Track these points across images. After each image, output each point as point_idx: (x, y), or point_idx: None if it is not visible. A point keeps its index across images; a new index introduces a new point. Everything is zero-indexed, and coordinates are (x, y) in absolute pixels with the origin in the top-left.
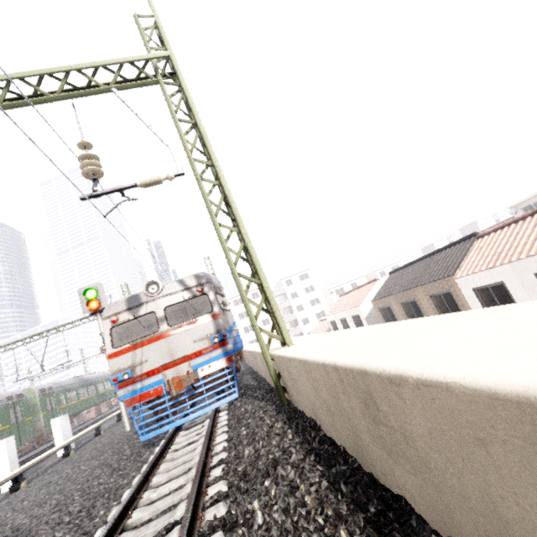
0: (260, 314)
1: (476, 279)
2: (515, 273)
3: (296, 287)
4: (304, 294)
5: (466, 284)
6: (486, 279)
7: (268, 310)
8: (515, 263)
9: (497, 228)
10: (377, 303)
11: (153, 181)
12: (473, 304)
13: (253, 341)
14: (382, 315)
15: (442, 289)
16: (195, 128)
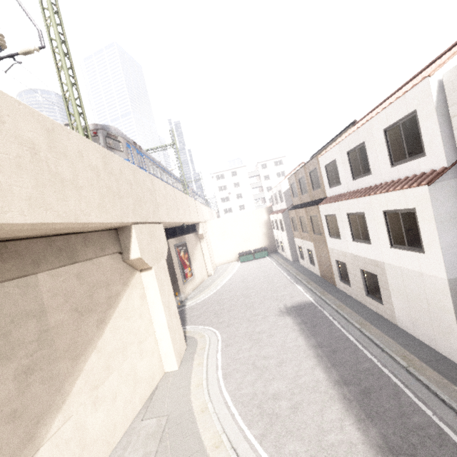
0: (236, 189)
1: (326, 158)
2: (340, 152)
3: (270, 171)
4: (275, 178)
5: (322, 162)
6: (329, 158)
7: (88, 135)
8: (340, 144)
9: (364, 116)
10: (290, 180)
11: (27, 52)
12: (324, 179)
13: (227, 209)
14: (291, 190)
15: (313, 167)
16: (57, 14)
